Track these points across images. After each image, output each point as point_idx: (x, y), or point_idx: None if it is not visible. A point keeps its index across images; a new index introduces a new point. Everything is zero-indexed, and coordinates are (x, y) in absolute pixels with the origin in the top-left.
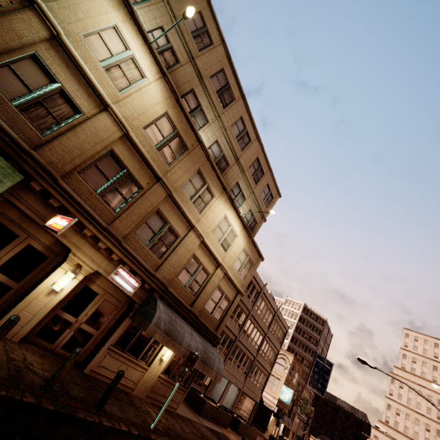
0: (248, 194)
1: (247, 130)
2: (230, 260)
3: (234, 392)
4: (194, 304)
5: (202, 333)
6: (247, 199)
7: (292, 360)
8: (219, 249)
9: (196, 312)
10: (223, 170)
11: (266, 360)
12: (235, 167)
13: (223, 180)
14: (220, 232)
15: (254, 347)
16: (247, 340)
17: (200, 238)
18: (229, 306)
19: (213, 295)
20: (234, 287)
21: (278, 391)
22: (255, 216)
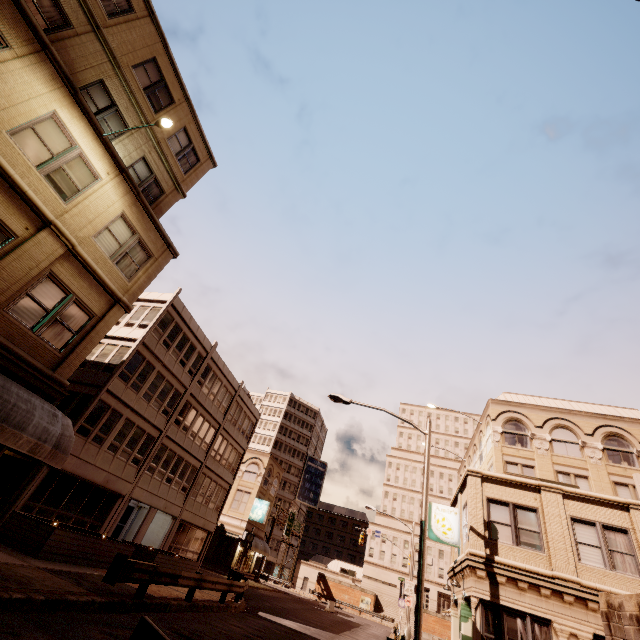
0: (136, 123)
1: None
2: (84, 227)
3: (166, 524)
4: None
5: (0, 365)
6: (135, 133)
7: (268, 462)
8: (43, 186)
9: None
10: (54, 28)
11: (224, 466)
12: (92, 42)
13: (36, 20)
14: (41, 147)
15: (199, 447)
16: (186, 436)
17: None
18: (92, 327)
19: (35, 289)
20: (102, 288)
21: (248, 509)
22: (159, 178)
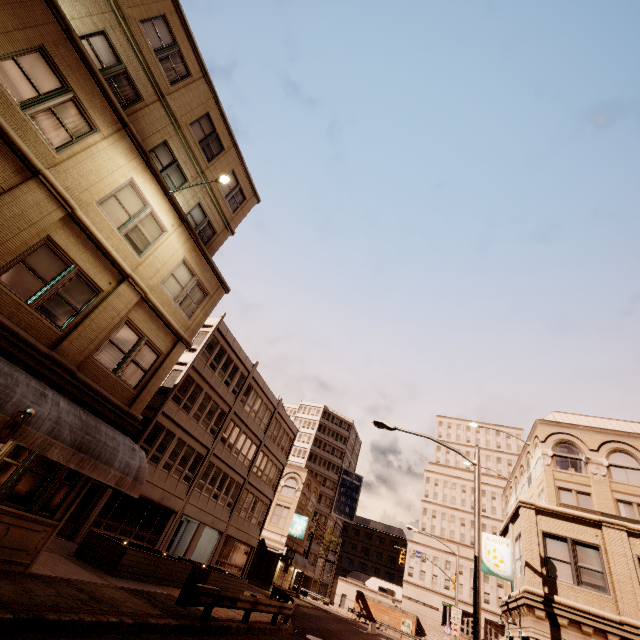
0: (193, 173)
1: (181, 51)
2: (154, 275)
3: (213, 539)
4: (60, 346)
5: (90, 406)
6: (192, 183)
7: (306, 477)
8: (122, 245)
9: (70, 363)
10: (129, 104)
11: (265, 482)
12: (158, 109)
13: (119, 104)
14: (121, 212)
15: (242, 464)
16: (230, 454)
17: (62, 204)
18: (159, 364)
19: (116, 335)
20: (168, 328)
21: (288, 525)
22: (211, 220)
